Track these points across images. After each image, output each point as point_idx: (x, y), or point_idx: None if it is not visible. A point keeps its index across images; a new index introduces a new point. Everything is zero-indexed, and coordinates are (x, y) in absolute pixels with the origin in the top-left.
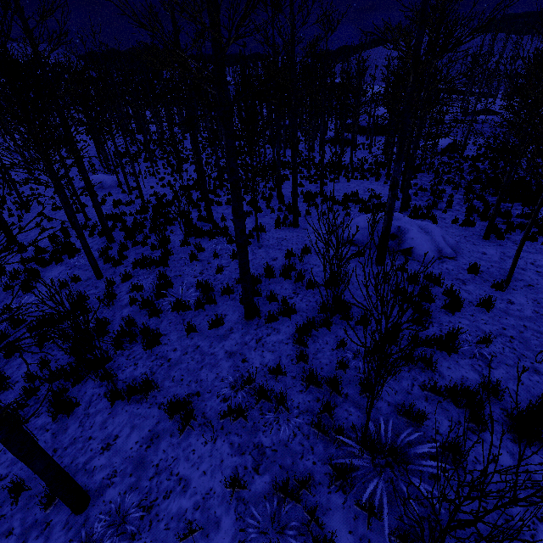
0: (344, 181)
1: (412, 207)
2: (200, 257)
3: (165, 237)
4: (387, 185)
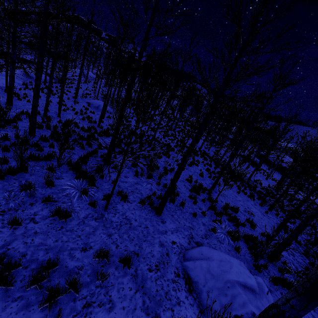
0: (234, 190)
1: (281, 261)
2: (38, 191)
3: (52, 153)
4: (267, 215)
